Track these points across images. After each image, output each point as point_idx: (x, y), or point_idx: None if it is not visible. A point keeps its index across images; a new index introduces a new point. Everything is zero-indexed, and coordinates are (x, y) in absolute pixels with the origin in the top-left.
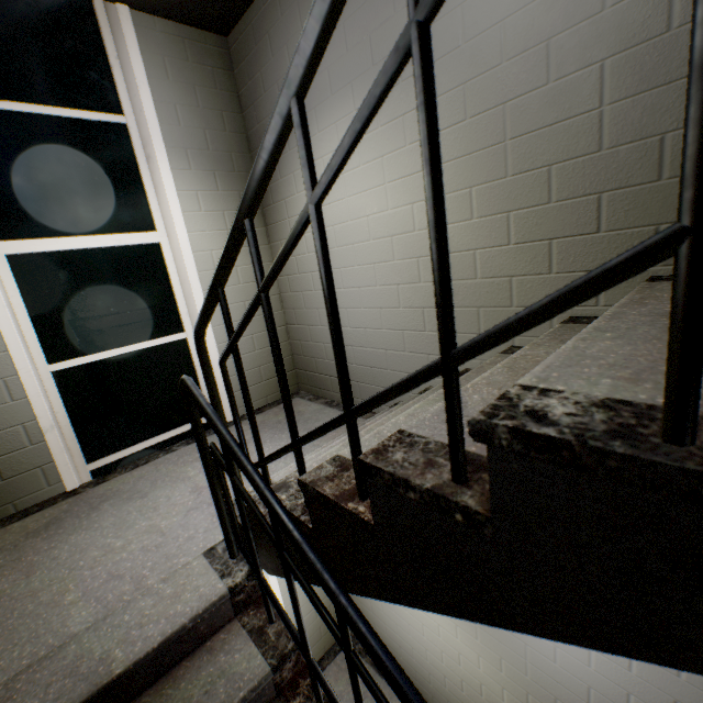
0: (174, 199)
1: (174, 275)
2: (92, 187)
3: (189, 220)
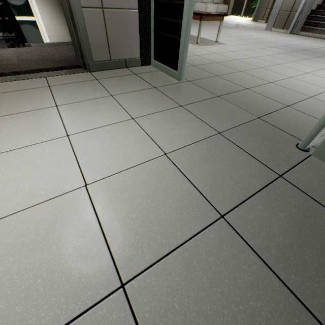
0: (37, 9)
1: (41, 30)
2: (16, 2)
3: (42, 15)
